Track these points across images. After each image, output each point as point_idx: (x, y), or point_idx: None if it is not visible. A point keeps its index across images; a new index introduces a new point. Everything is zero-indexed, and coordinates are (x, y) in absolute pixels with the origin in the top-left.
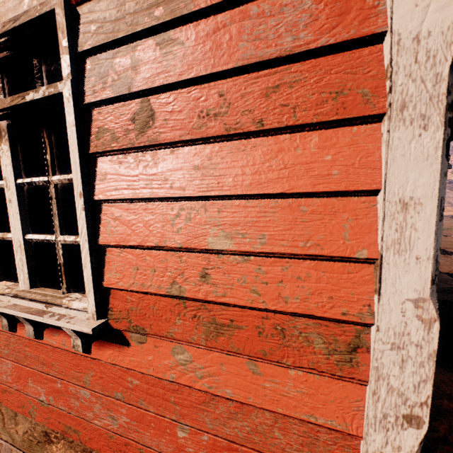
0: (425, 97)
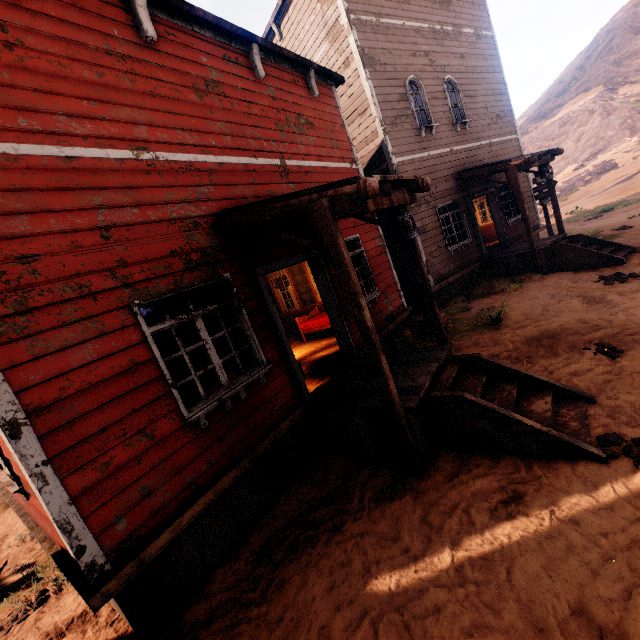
0: None
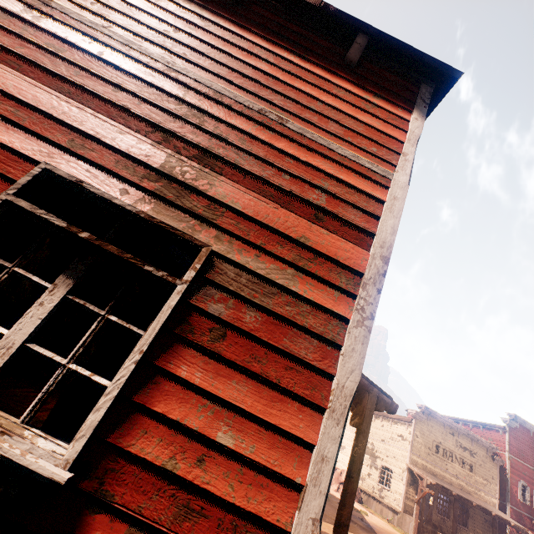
0: (340, 411)
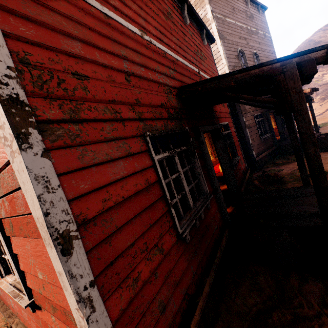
0: (47, 237)
